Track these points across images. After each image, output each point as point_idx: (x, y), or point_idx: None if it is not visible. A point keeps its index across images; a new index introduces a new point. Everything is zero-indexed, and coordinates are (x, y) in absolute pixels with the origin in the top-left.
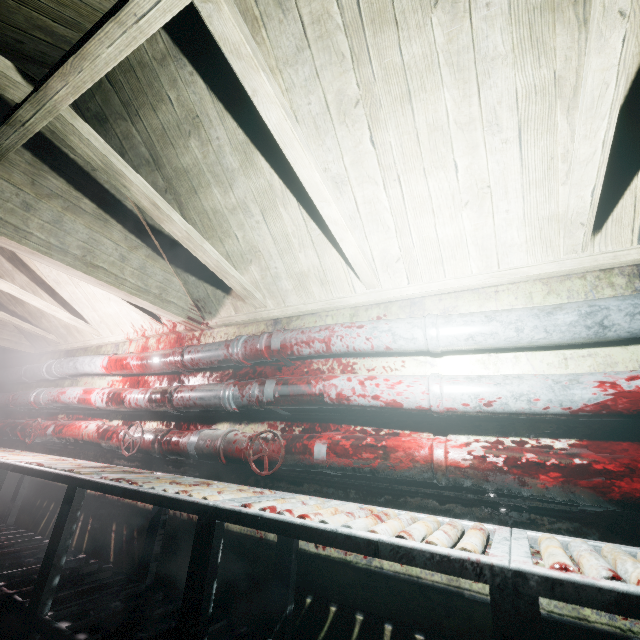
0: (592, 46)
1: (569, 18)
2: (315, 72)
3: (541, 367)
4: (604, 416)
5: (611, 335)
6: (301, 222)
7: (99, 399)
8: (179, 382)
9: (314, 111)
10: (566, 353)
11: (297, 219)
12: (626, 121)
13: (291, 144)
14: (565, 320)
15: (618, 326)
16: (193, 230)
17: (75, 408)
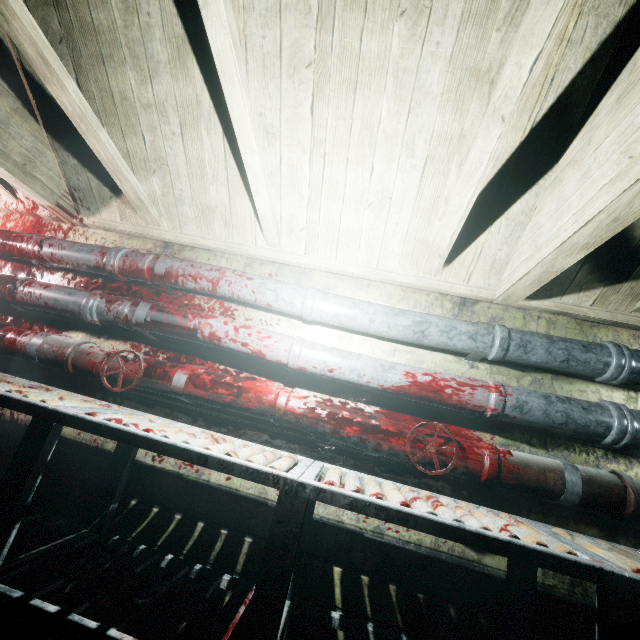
0: (481, 131)
1: (484, 93)
2: (279, 8)
3: (378, 352)
4: (401, 395)
5: (426, 342)
6: (221, 155)
7: None
8: (28, 274)
9: (266, 48)
10: (397, 346)
11: (218, 150)
12: (490, 192)
13: (231, 78)
14: (403, 323)
15: (432, 337)
16: (90, 110)
17: None
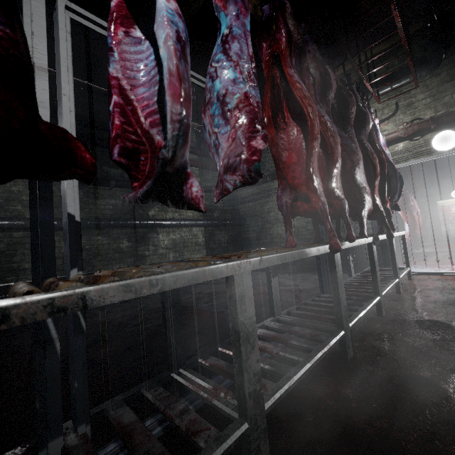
0: None
1: None
2: None
3: None
4: None
5: None
6: None
7: None
8: None
9: None
10: None
11: None
12: None
13: None
14: None
15: None
16: None
17: None
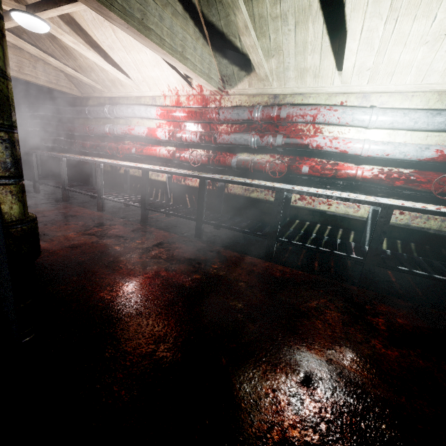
0: None
1: None
2: None
3: (415, 139)
4: (430, 162)
5: None
6: (319, 35)
7: (163, 135)
8: (210, 128)
9: None
10: (429, 134)
11: (318, 33)
12: None
13: (358, 10)
14: (439, 121)
15: None
16: (256, 40)
17: (136, 138)
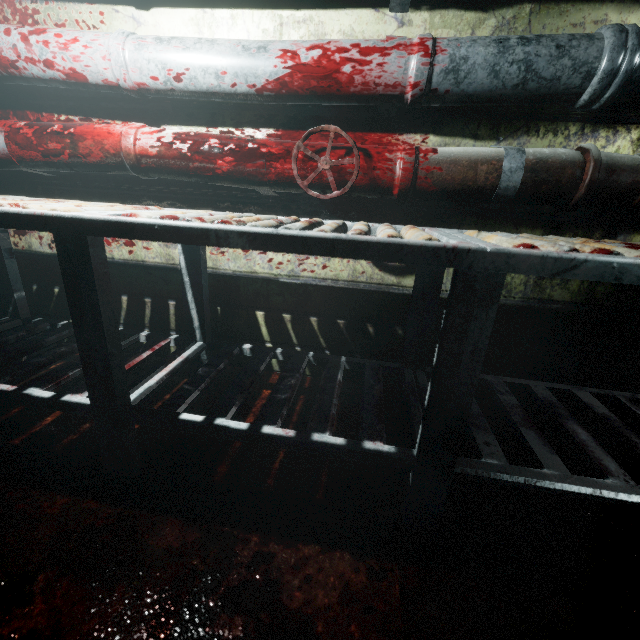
0: None
1: None
2: None
3: (256, 35)
4: (286, 98)
5: None
6: None
7: None
8: None
9: None
10: (284, 16)
11: None
12: None
13: None
14: None
15: None
16: None
17: None
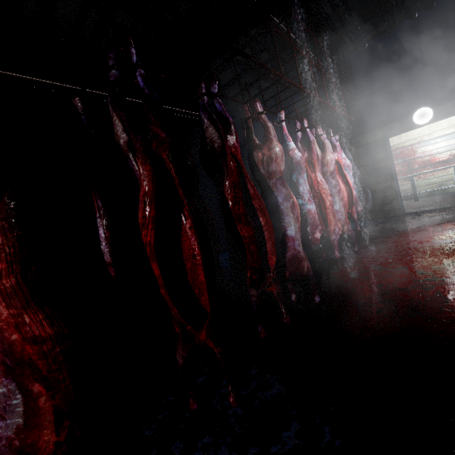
0: None
1: None
2: None
3: None
4: None
5: None
6: None
7: None
8: None
9: None
10: None
11: None
12: None
13: None
14: None
15: None
16: None
17: None
